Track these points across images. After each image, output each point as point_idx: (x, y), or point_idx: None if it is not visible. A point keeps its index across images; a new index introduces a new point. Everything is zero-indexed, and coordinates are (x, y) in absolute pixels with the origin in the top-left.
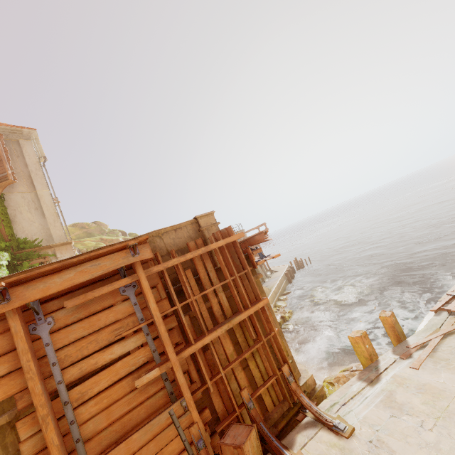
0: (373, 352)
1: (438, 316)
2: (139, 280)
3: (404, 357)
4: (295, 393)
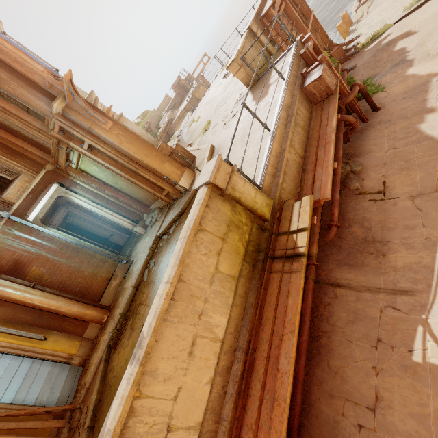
0: (347, 28)
1: (359, 10)
2: (286, 3)
3: (359, 22)
4: (335, 45)
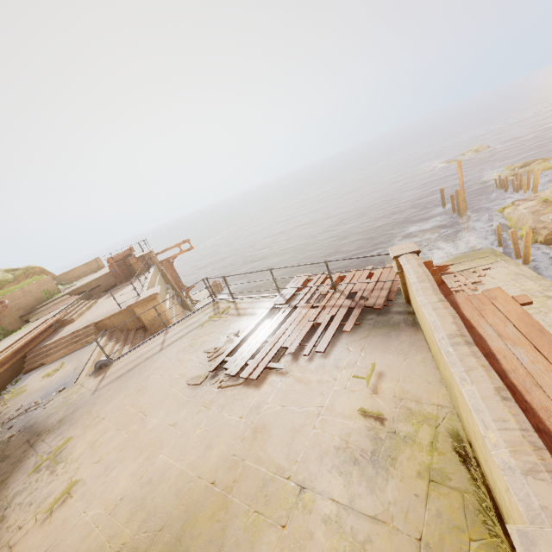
0: None
1: None
2: None
3: None
4: None
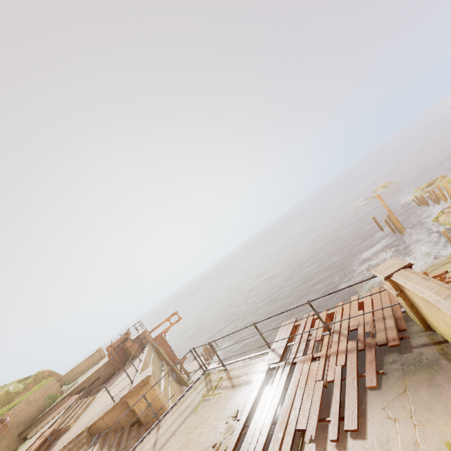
0: None
1: None
2: None
3: None
4: None
